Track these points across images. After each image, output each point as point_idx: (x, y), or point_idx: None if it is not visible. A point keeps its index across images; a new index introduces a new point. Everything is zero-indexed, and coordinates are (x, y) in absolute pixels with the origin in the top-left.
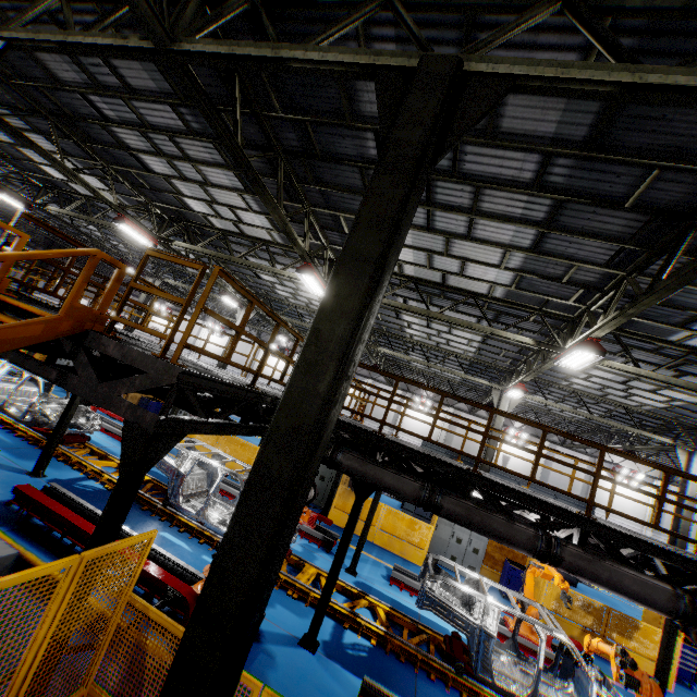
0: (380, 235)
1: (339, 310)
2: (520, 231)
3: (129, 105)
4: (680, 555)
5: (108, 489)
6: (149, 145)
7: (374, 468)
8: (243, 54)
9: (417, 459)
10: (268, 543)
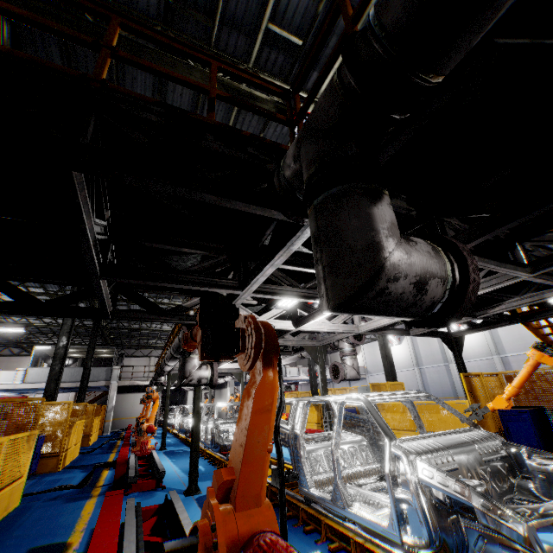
0: None
1: None
2: None
3: None
4: None
5: None
6: None
7: None
8: None
9: None
10: None
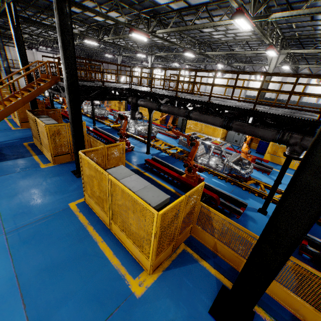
0: (60, 34)
1: (62, 59)
2: None
3: None
4: (237, 108)
5: (110, 128)
6: None
7: (146, 103)
8: None
9: (161, 97)
10: (71, 110)
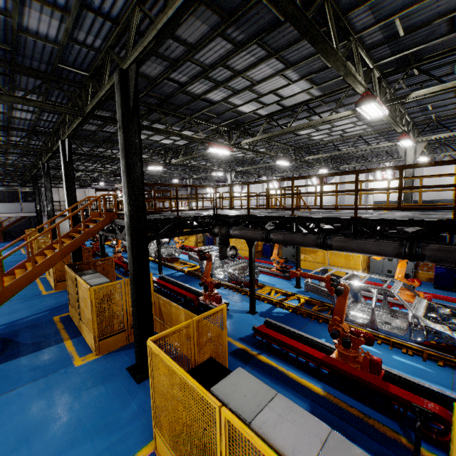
0: (124, 156)
1: (125, 187)
2: (269, 64)
3: (111, 125)
4: (418, 220)
5: (184, 274)
6: None
7: (243, 232)
8: (94, 105)
9: (266, 220)
10: (132, 260)
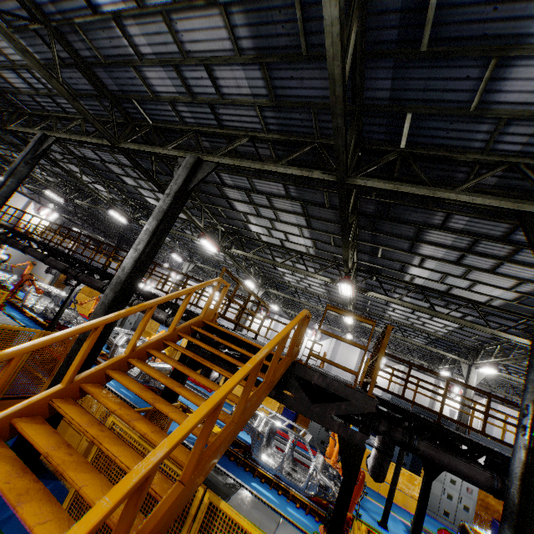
0: None
1: None
2: None
3: (249, 180)
4: None
5: None
6: (246, 198)
7: (447, 456)
8: (408, 192)
9: (475, 448)
10: None
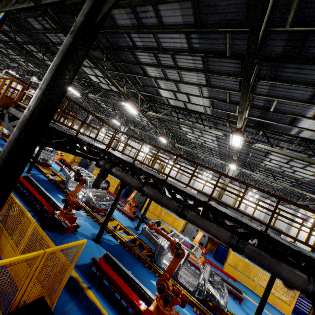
0: (61, 56)
1: (44, 83)
2: (198, 76)
3: (56, 35)
4: (245, 223)
5: (51, 182)
6: None
7: (124, 175)
8: (54, 2)
9: (145, 174)
10: (7, 155)
